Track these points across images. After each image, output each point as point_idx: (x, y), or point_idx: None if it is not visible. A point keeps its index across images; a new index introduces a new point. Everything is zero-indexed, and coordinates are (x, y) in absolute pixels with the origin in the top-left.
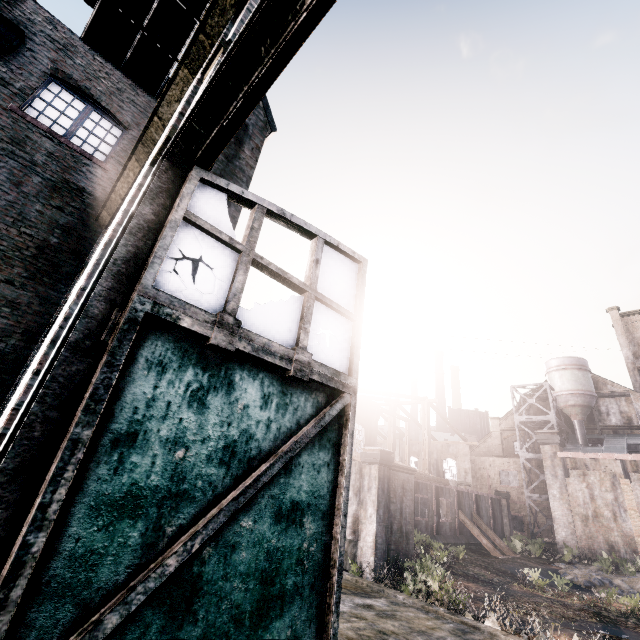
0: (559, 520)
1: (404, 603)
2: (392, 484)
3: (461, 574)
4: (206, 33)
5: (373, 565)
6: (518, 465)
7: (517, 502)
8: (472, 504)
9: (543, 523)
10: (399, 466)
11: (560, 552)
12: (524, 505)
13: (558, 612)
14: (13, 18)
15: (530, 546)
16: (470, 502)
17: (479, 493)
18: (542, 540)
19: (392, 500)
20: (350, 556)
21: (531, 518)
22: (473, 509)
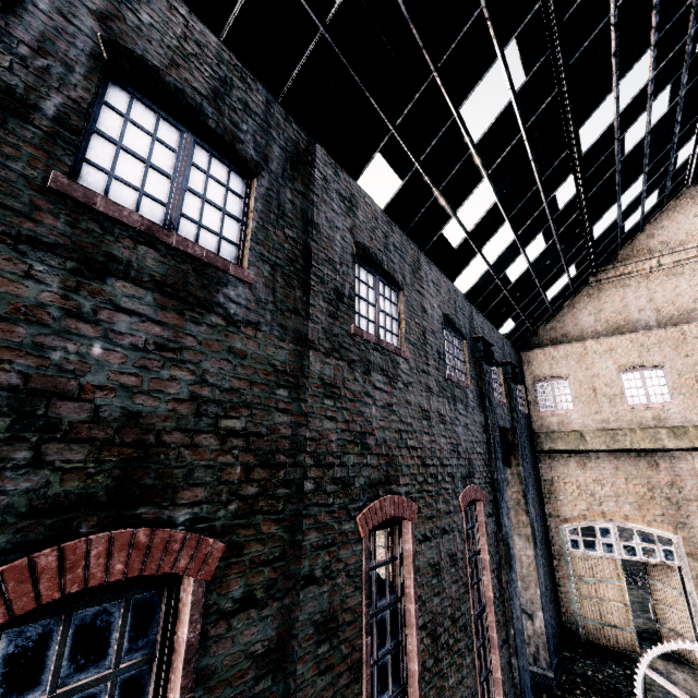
0: None
1: None
2: None
3: None
4: (696, 449)
5: None
6: None
7: None
8: None
9: None
10: None
11: None
12: None
13: None
14: (506, 356)
15: None
16: None
17: None
18: None
19: None
20: None
21: None
22: None
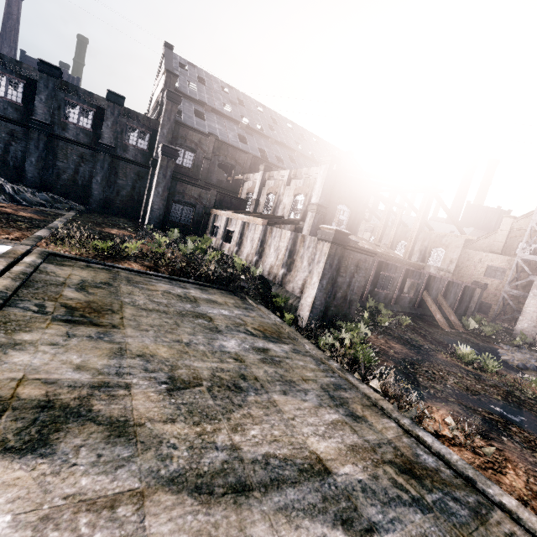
0: (528, 314)
1: (307, 352)
2: (345, 262)
3: (396, 336)
4: None
5: (307, 318)
6: (511, 263)
7: (493, 293)
8: (441, 288)
9: (511, 313)
10: (356, 247)
11: (513, 337)
12: (499, 296)
13: (466, 384)
14: None
15: (484, 327)
16: (440, 286)
17: (453, 280)
18: (501, 325)
19: (341, 274)
20: (294, 308)
21: (500, 307)
22: (441, 291)
